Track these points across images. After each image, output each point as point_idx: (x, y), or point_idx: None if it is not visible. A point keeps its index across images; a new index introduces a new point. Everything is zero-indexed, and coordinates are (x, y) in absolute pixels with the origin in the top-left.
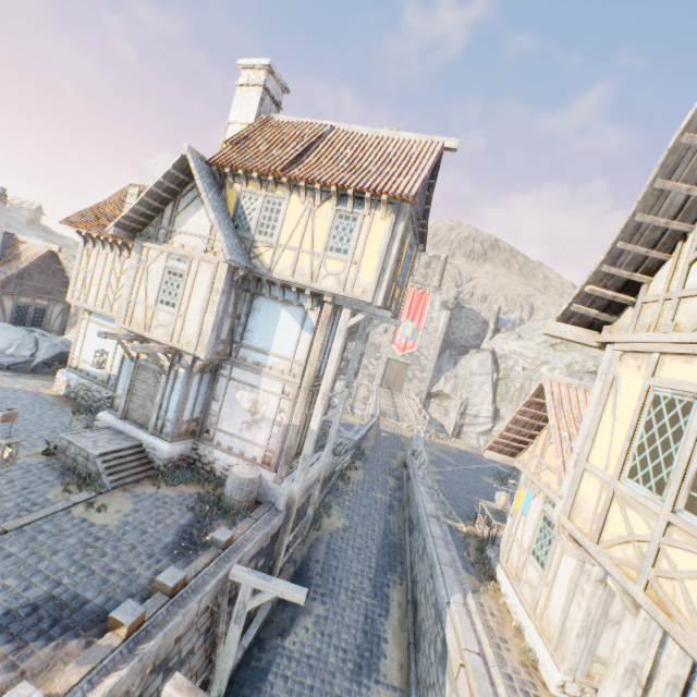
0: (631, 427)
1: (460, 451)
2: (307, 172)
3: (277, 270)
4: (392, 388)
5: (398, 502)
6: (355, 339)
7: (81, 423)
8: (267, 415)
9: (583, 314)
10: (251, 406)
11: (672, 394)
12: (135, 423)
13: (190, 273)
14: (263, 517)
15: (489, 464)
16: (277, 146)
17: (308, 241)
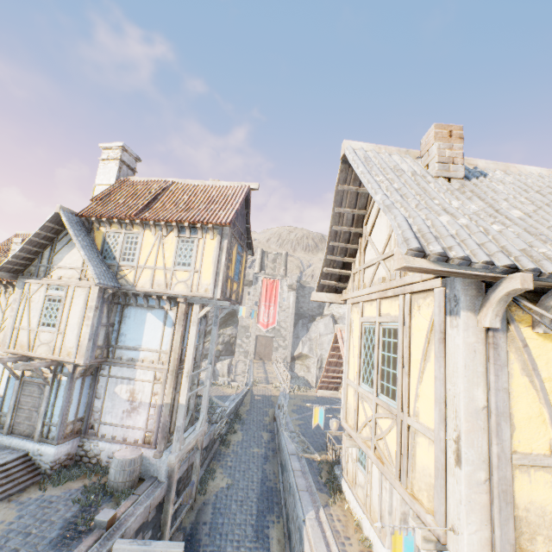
0: (358, 350)
1: (317, 397)
2: (155, 214)
3: (139, 285)
4: (264, 358)
5: (272, 452)
6: (228, 325)
7: None
8: (143, 400)
9: (329, 285)
10: (129, 396)
11: (369, 325)
12: (21, 435)
13: (67, 298)
14: (146, 492)
15: (340, 402)
16: (132, 198)
17: (161, 260)
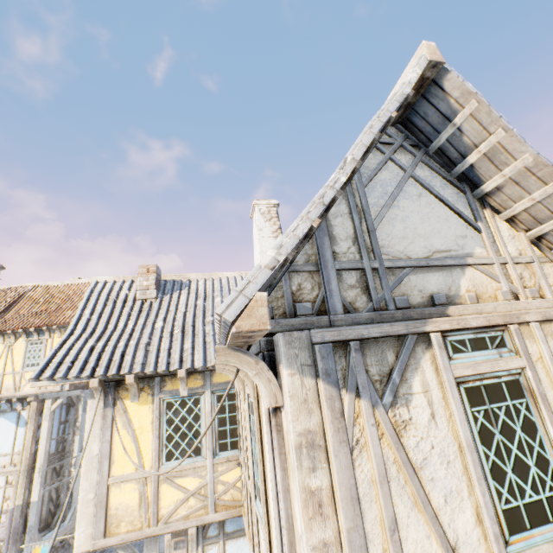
0: None
1: None
2: (4, 324)
3: None
4: None
5: None
6: None
7: None
8: None
9: None
10: None
11: None
12: None
13: None
14: None
15: None
16: None
17: (10, 365)
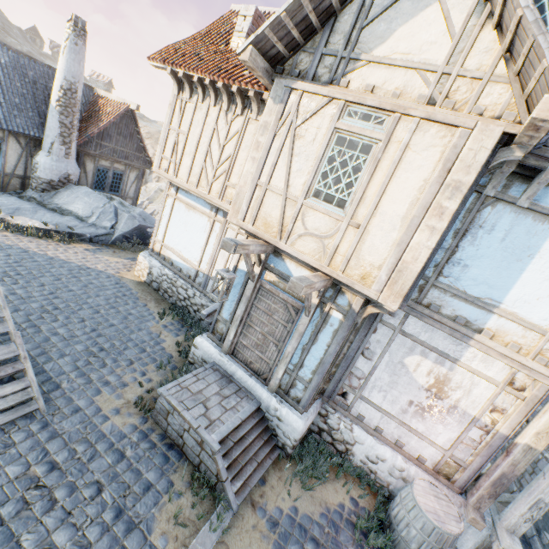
0: None
1: None
2: None
3: None
4: None
5: None
6: None
7: (168, 332)
8: (462, 407)
9: None
10: (430, 384)
11: None
12: (246, 365)
13: (388, 145)
14: None
15: None
16: None
17: None
